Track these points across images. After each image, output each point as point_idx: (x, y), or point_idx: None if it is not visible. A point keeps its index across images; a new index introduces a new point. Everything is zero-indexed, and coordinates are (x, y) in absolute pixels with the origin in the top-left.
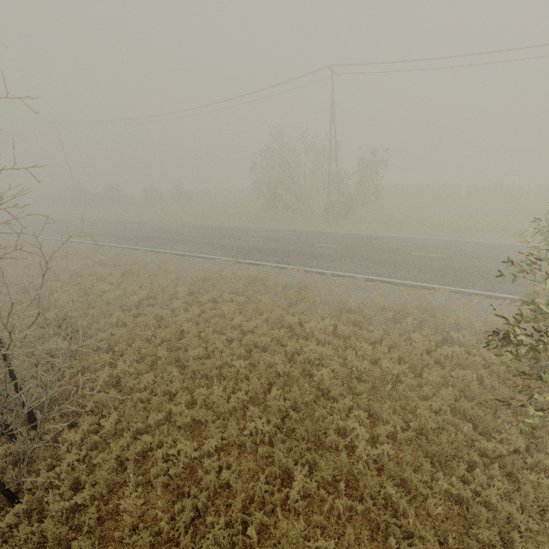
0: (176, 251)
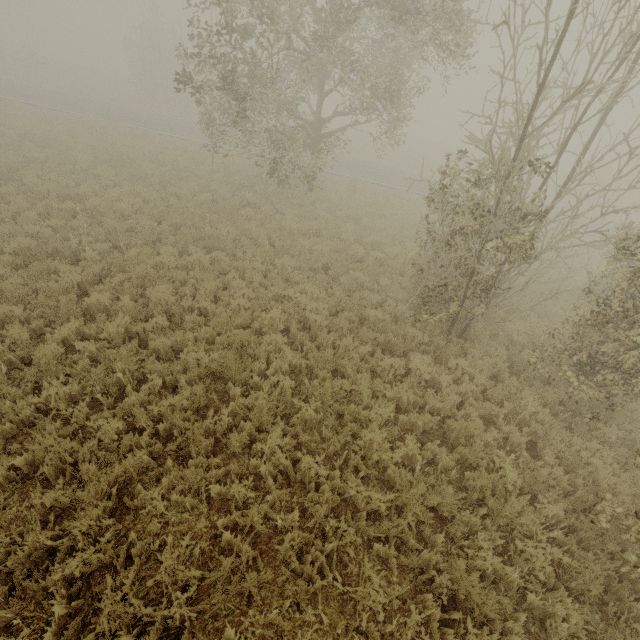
0: (27, 101)
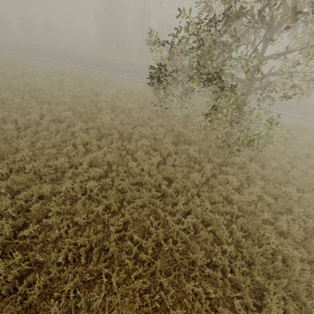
0: (41, 58)
